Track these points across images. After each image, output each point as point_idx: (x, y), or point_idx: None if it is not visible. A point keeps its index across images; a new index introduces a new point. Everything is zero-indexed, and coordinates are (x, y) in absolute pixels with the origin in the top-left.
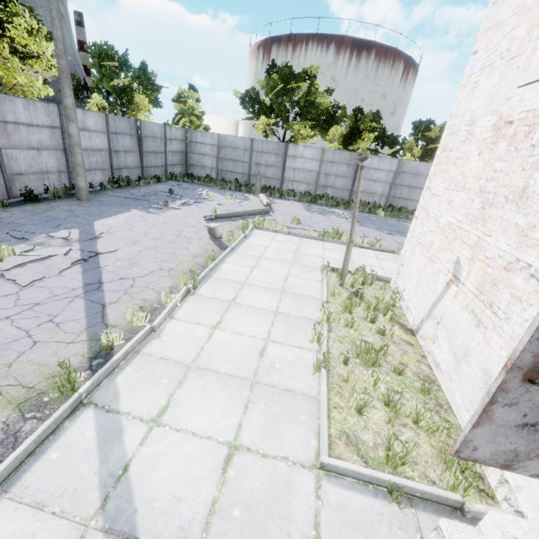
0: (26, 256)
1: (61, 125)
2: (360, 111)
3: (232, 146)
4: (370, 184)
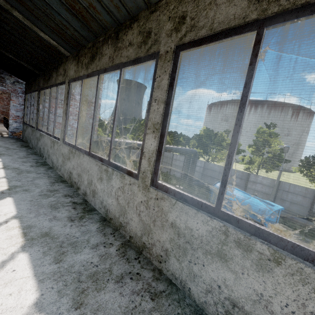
0: None
1: None
2: (171, 133)
3: None
4: None
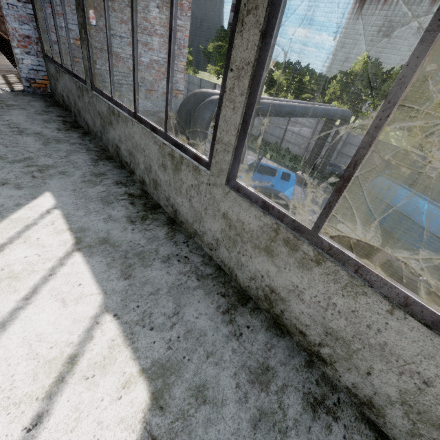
0: None
1: None
2: (289, 64)
3: (193, 82)
4: None
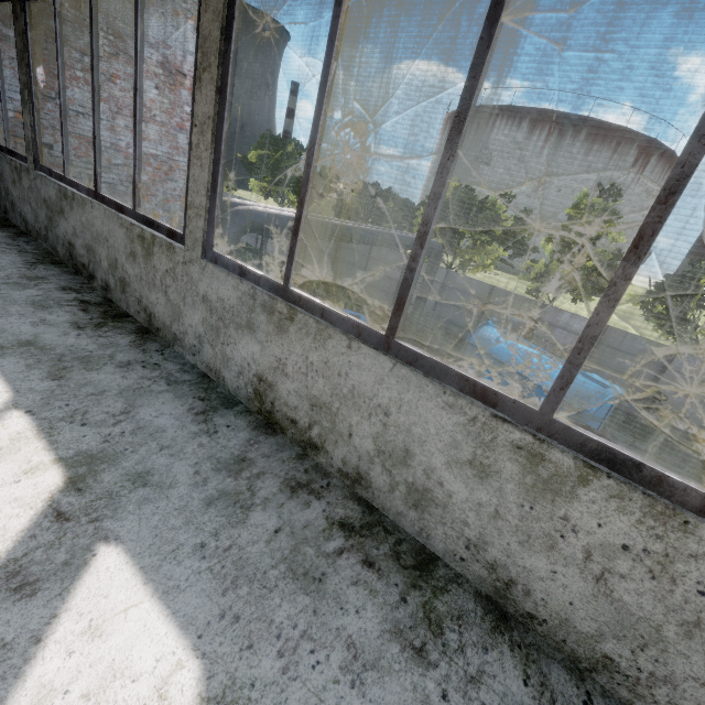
0: None
1: None
2: (365, 186)
3: None
4: (318, 254)
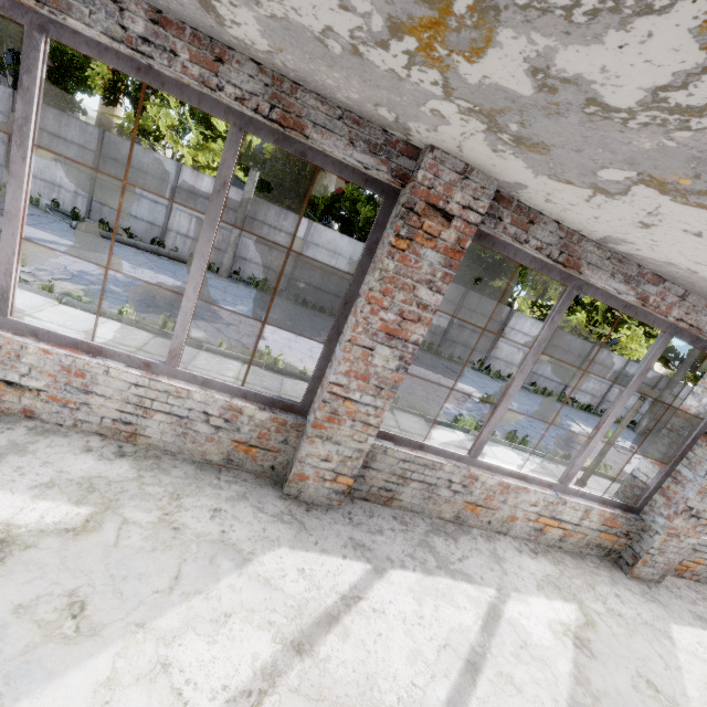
0: (616, 442)
1: (654, 386)
2: None
3: None
4: None
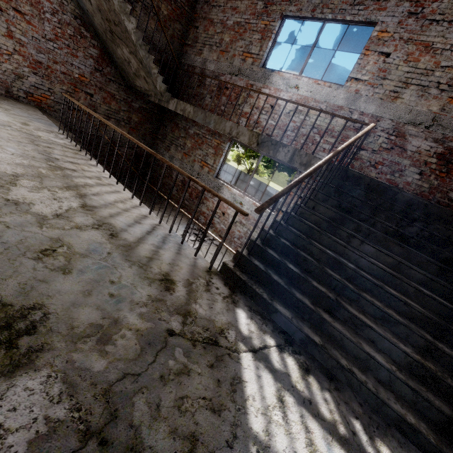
0: None
1: None
2: None
3: None
4: None
